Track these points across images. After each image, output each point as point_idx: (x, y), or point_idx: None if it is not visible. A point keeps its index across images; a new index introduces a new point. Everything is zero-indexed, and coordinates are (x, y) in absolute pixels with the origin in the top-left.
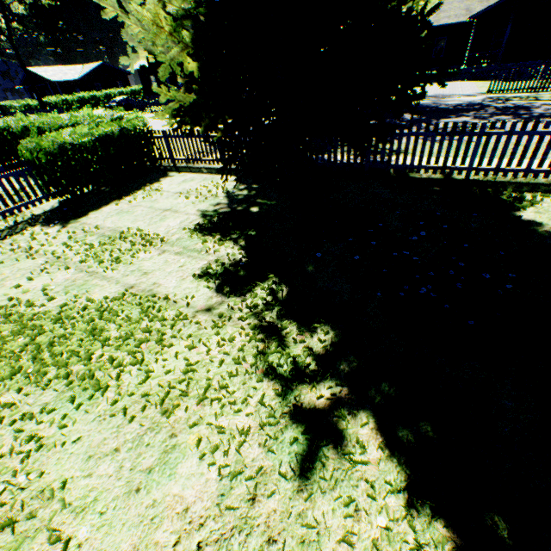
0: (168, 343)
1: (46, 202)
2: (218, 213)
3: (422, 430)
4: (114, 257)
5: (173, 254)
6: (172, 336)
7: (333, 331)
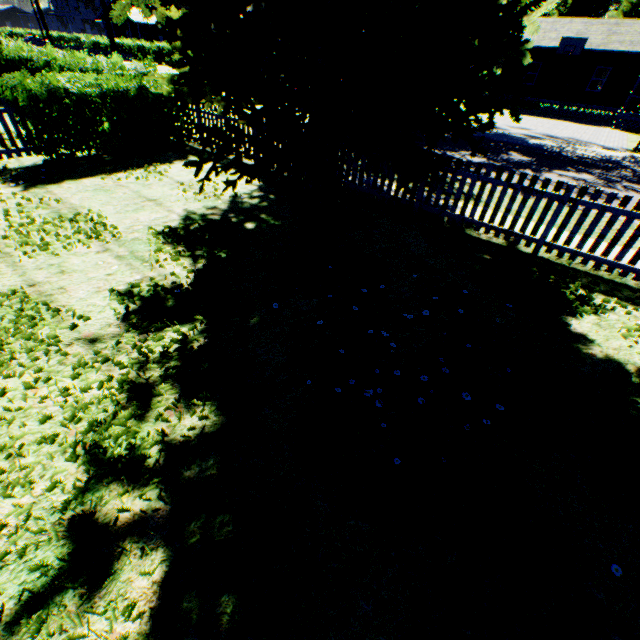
0: (10, 372)
1: (27, 156)
2: (205, 219)
3: (218, 609)
4: (44, 242)
5: (113, 256)
6: (20, 363)
7: (217, 416)
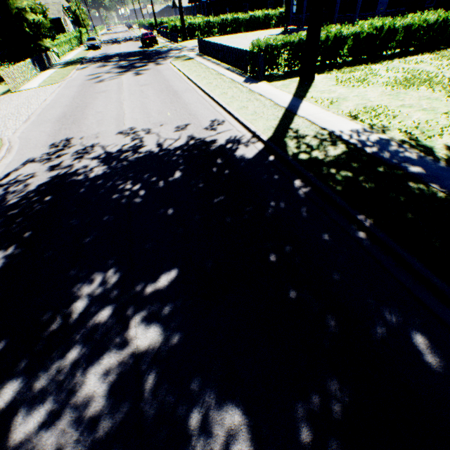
0: None
1: None
2: None
3: None
4: None
5: None
6: None
7: None
